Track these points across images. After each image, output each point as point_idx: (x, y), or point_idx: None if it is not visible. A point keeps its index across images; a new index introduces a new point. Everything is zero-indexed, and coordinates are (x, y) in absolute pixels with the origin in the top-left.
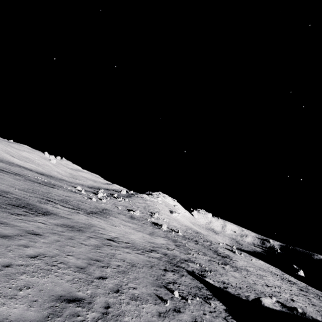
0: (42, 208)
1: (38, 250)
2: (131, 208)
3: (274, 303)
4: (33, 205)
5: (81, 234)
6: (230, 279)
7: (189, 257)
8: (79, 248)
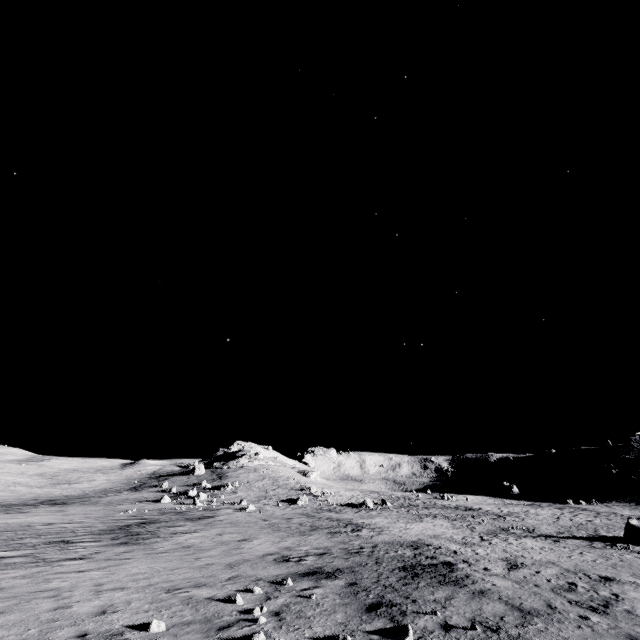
0: (394, 541)
1: (570, 561)
2: (274, 496)
3: (639, 521)
4: (390, 542)
5: (488, 545)
6: (548, 528)
7: (491, 525)
8: (540, 552)
